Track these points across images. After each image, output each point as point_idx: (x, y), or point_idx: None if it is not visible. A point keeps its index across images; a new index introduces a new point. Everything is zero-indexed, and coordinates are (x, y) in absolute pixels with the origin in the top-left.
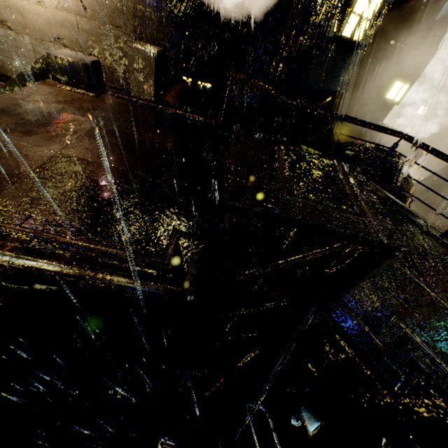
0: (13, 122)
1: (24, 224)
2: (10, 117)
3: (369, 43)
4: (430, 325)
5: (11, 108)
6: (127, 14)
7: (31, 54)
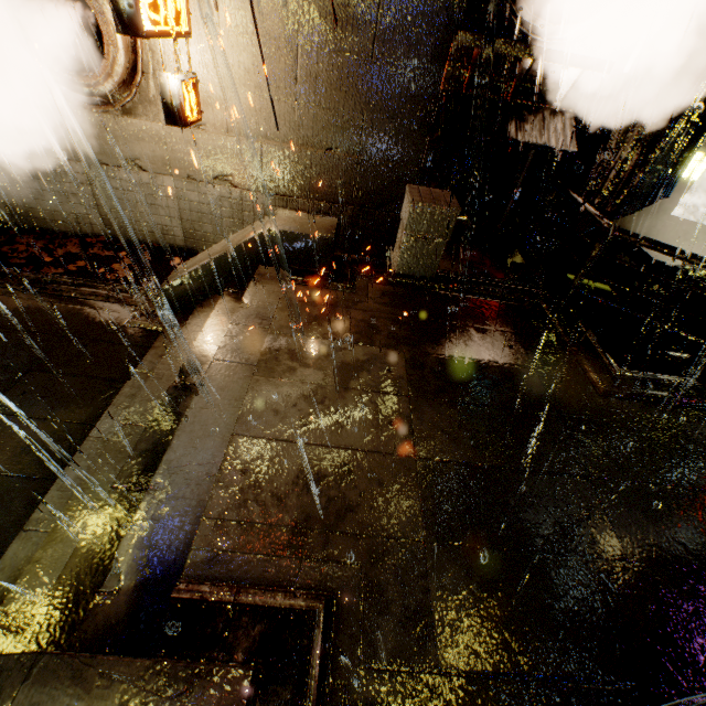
0: (298, 395)
1: None
2: (284, 381)
3: None
4: None
5: (268, 356)
6: (347, 128)
7: (172, 202)
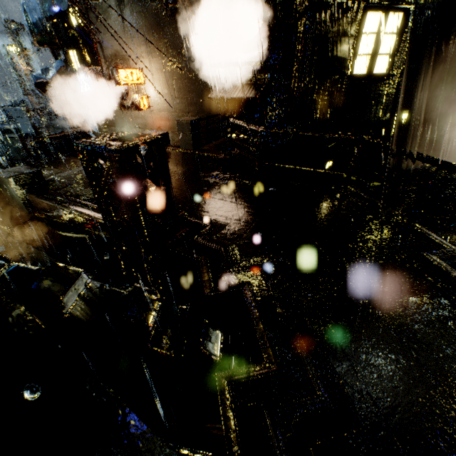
0: None
1: (82, 200)
2: None
3: (399, 71)
4: (298, 276)
5: None
6: (192, 104)
7: None
